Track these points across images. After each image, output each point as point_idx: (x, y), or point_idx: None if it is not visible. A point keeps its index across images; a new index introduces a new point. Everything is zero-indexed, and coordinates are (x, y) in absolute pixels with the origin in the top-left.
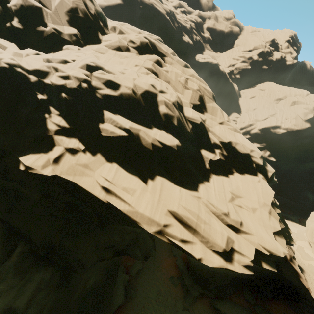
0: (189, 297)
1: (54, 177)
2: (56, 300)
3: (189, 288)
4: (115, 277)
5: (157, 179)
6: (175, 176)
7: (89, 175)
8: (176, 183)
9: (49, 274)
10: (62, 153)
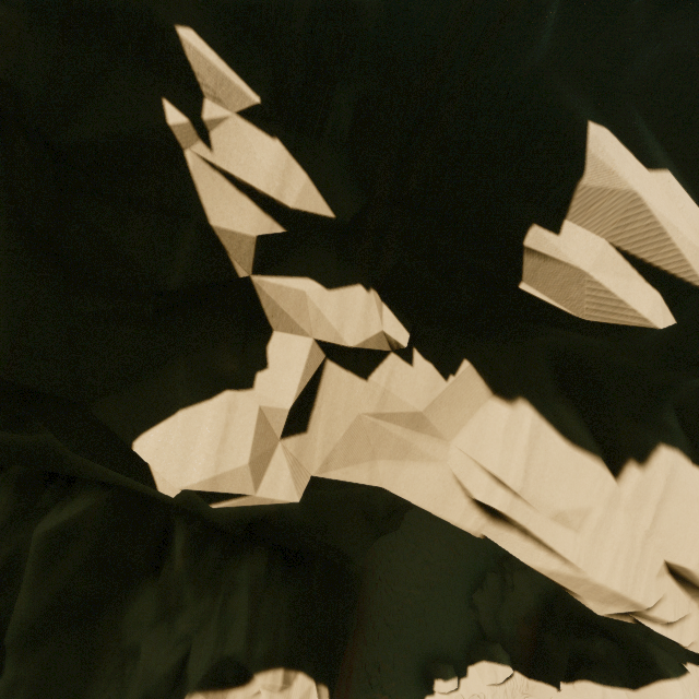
0: None
1: None
2: (292, 600)
3: None
4: None
5: (656, 462)
6: (695, 427)
7: (428, 458)
8: (693, 453)
9: (264, 560)
10: (312, 376)
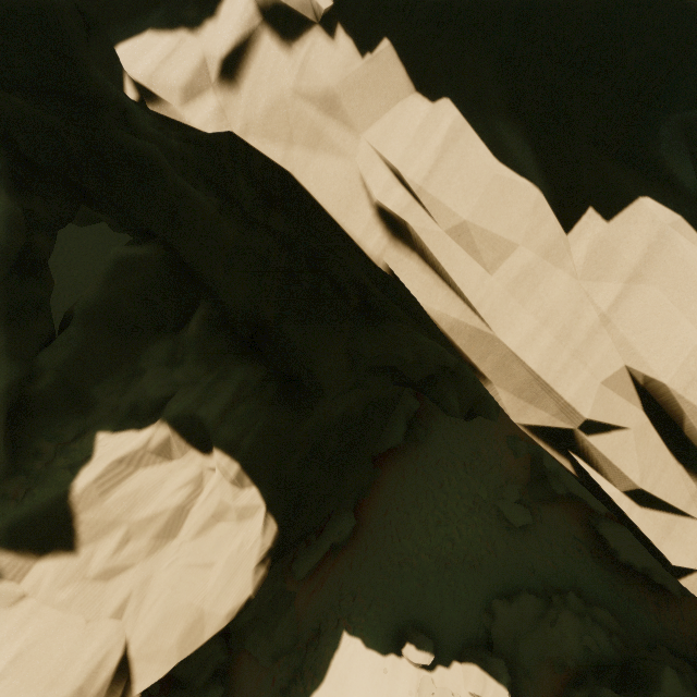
0: (541, 488)
1: (231, 141)
2: (271, 424)
3: (547, 474)
4: (389, 410)
5: (634, 218)
6: None
7: (338, 149)
8: None
9: (259, 375)
10: (247, 35)
